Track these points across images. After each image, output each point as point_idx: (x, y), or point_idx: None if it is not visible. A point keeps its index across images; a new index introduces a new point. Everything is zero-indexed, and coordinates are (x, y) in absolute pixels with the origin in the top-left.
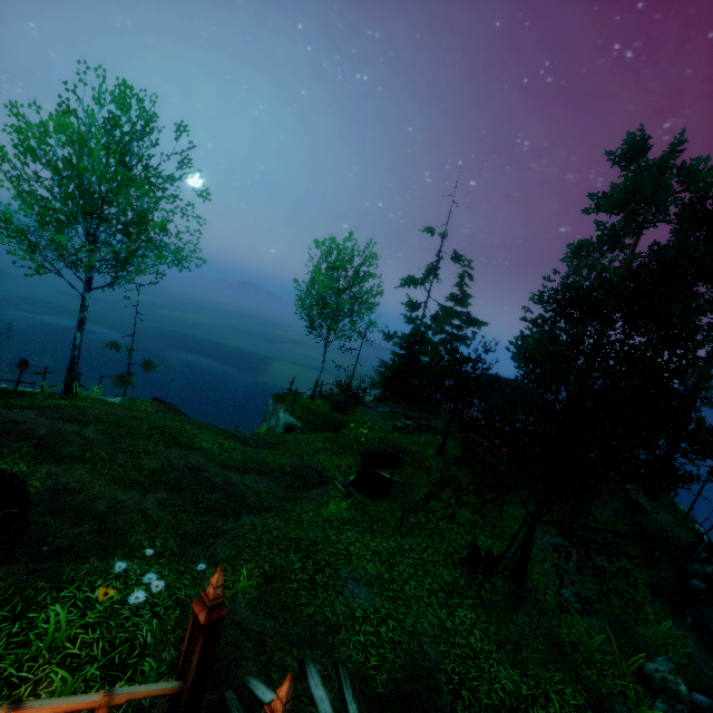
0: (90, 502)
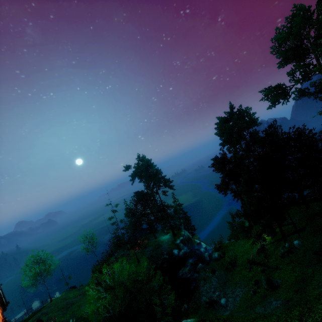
0: (52, 317)
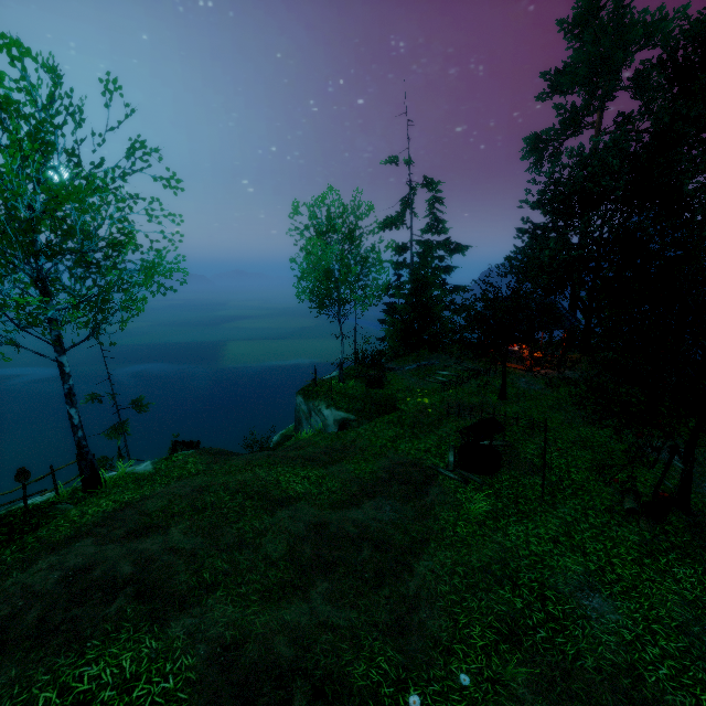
0: (268, 650)
